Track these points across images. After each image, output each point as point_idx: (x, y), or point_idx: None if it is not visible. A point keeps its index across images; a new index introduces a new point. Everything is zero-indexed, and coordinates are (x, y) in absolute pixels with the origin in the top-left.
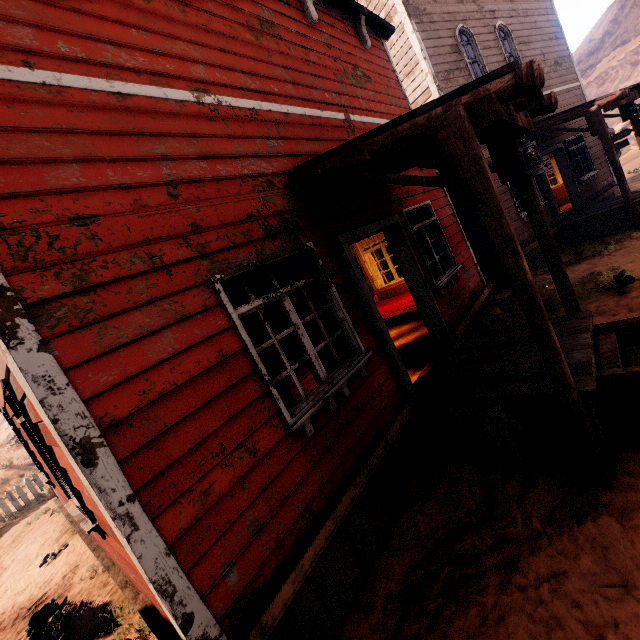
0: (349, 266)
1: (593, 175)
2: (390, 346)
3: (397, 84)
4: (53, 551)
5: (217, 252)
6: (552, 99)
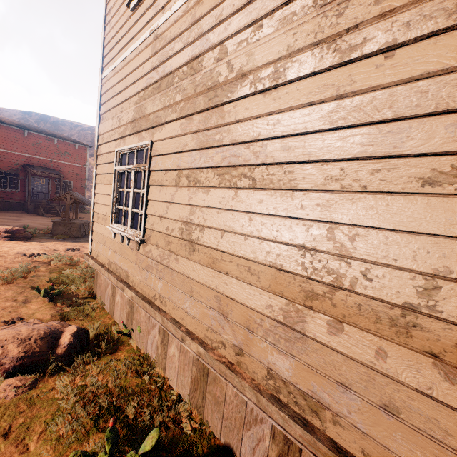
0: (27, 179)
1: None
2: (26, 193)
3: (86, 157)
4: None
5: (1, 168)
6: (61, 176)
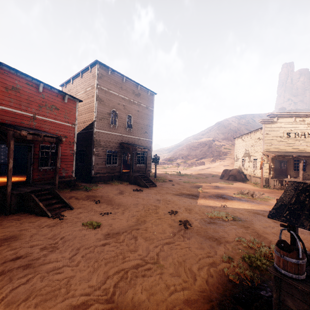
0: None
1: (143, 165)
2: None
3: (75, 114)
4: None
5: None
6: (61, 139)
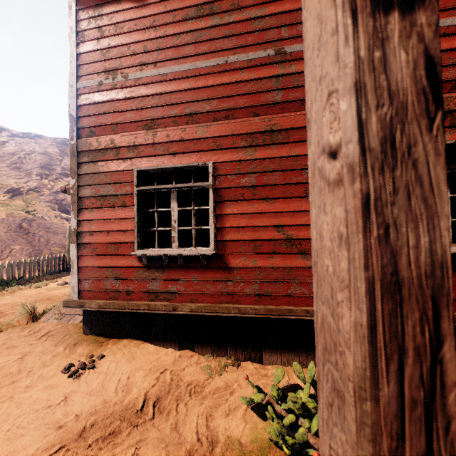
0: None
1: None
2: None
3: None
4: (74, 361)
5: None
6: None
